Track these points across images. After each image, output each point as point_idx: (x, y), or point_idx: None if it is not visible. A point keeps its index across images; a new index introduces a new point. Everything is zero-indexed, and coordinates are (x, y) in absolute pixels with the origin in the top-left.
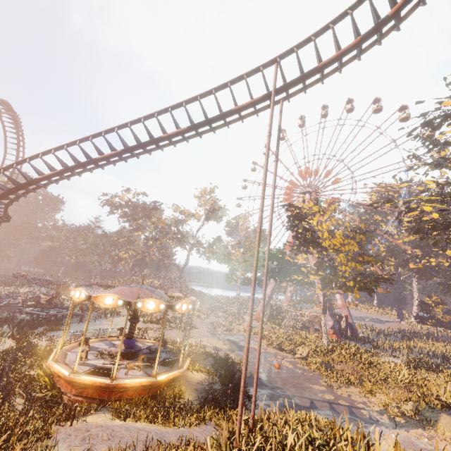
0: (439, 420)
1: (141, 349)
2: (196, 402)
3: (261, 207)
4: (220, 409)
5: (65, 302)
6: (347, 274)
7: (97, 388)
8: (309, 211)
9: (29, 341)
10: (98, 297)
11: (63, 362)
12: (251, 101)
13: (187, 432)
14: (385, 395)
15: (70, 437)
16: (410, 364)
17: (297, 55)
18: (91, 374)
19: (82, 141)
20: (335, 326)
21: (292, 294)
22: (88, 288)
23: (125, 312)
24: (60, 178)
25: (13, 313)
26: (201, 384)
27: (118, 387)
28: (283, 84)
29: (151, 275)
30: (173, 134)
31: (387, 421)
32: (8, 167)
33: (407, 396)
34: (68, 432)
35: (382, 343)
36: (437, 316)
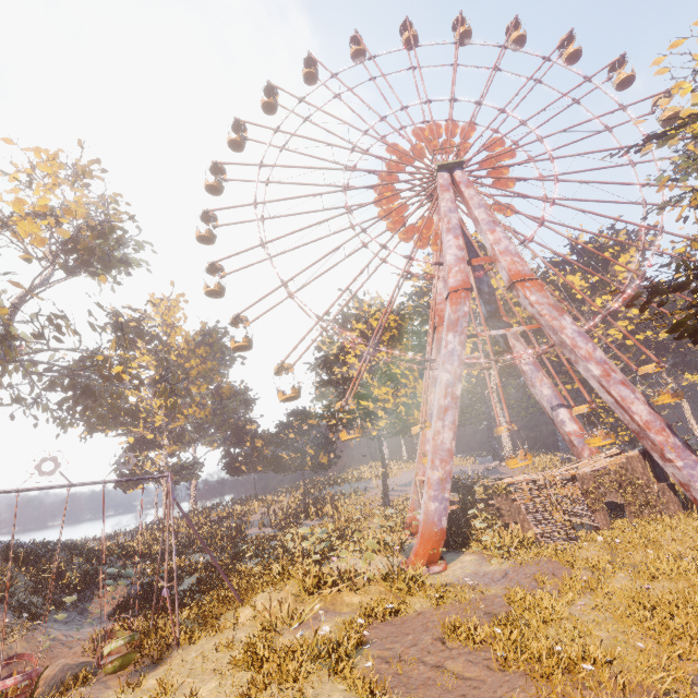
0: None
1: None
2: None
3: None
4: None
5: None
6: None
7: None
8: None
9: None
10: None
11: None
12: None
13: None
14: None
15: None
16: None
17: None
18: None
19: None
20: None
21: None
22: None
23: None
24: None
25: None
26: None
27: None
28: None
29: None
30: None
31: None
32: None
33: None
34: None
35: None
36: None
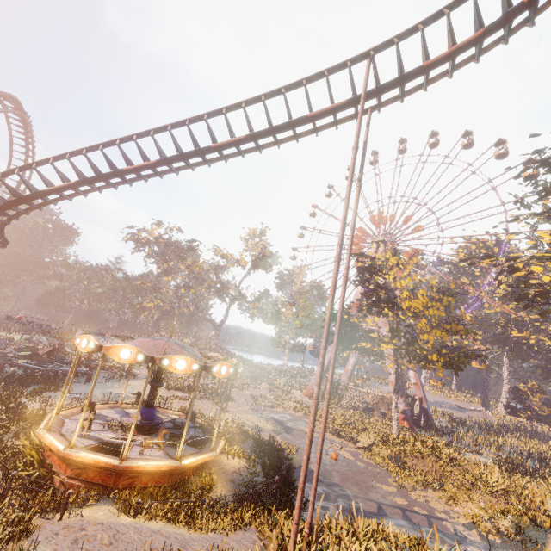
0: (548, 543)
1: (162, 422)
2: (231, 497)
3: (339, 241)
4: (263, 509)
5: (70, 357)
6: (429, 345)
7: (101, 470)
8: (386, 262)
9: (17, 401)
10: (111, 347)
11: (59, 432)
12: (332, 107)
13: (218, 539)
14: (474, 504)
15: (56, 538)
16: (501, 465)
17: (397, 48)
18: (94, 450)
19: (107, 145)
20: (407, 411)
21: (354, 367)
22: (99, 337)
23: (144, 374)
24: (74, 193)
25: (1, 365)
26: (238, 473)
27: (129, 471)
28: (375, 87)
29: (181, 330)
30: (225, 144)
31: (477, 539)
32: (8, 172)
33: (505, 507)
34: (54, 529)
35: (465, 436)
36: (534, 406)
